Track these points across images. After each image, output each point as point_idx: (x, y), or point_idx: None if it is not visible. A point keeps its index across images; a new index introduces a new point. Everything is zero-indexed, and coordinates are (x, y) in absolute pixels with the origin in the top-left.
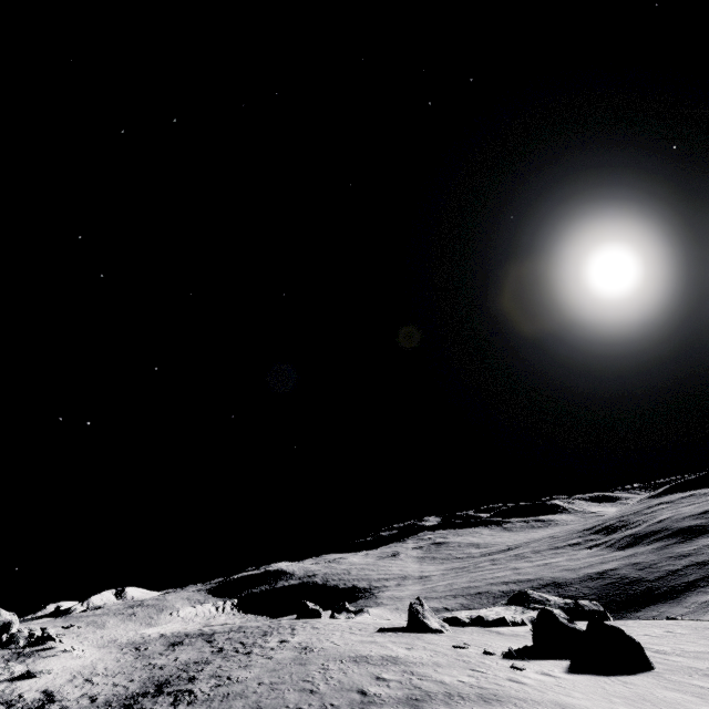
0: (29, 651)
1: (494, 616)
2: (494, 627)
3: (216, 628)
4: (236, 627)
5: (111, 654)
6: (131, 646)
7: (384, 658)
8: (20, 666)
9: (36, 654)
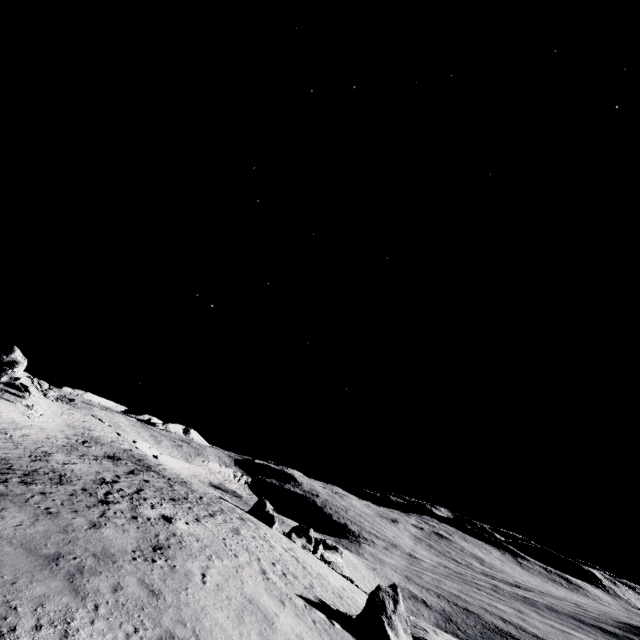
0: (0, 388)
1: None
2: None
3: (168, 471)
4: (181, 480)
5: (59, 431)
6: (86, 438)
7: None
8: None
9: (2, 392)
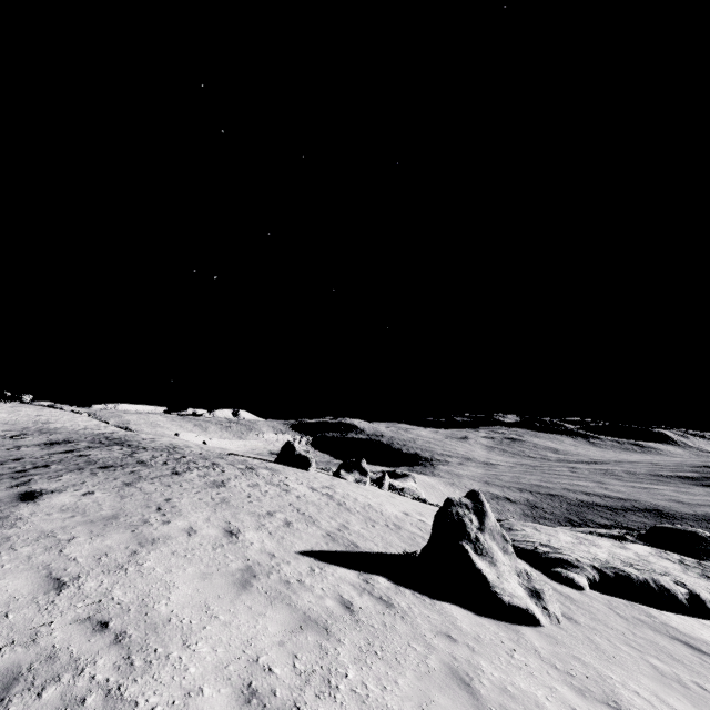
0: None
1: (668, 583)
2: (669, 612)
3: (158, 442)
4: (169, 447)
5: None
6: (28, 431)
7: None
8: None
9: None
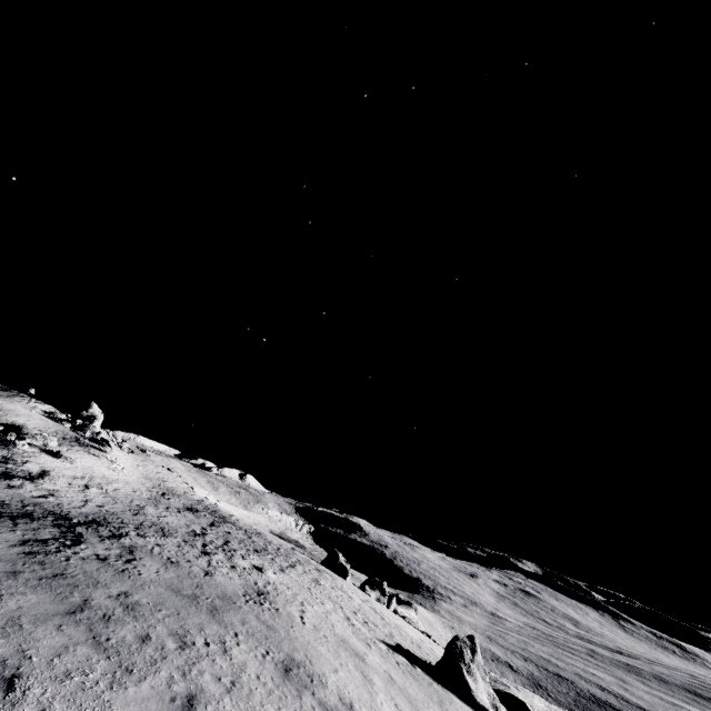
0: (86, 443)
1: None
2: None
3: (242, 522)
4: (255, 531)
5: (141, 484)
6: (164, 490)
7: (340, 708)
8: (56, 443)
9: (88, 447)
